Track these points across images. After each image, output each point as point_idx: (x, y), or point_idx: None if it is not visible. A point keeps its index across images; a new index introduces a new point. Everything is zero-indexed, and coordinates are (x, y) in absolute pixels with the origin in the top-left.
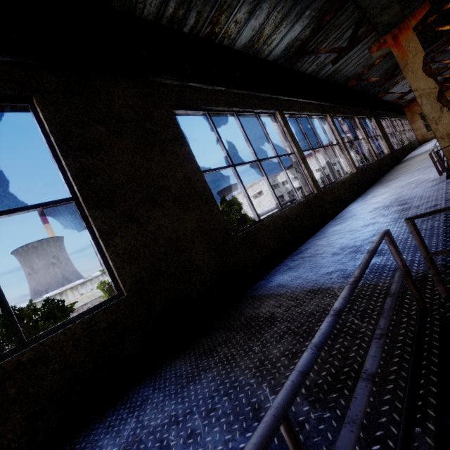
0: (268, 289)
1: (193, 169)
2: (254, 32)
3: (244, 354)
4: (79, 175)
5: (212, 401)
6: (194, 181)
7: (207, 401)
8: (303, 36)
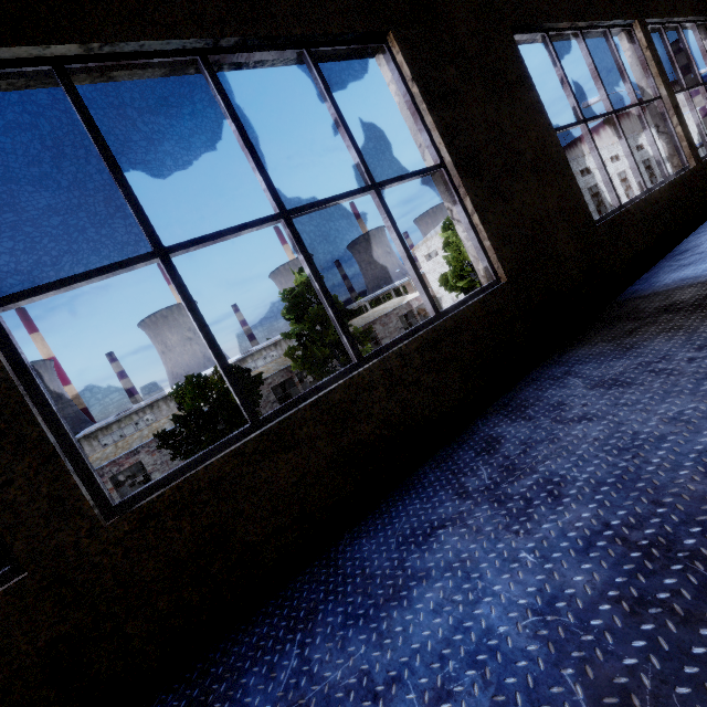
0: (664, 286)
1: (545, 126)
2: None
3: (699, 320)
4: (445, 135)
5: (694, 345)
6: (548, 143)
7: (683, 347)
8: None
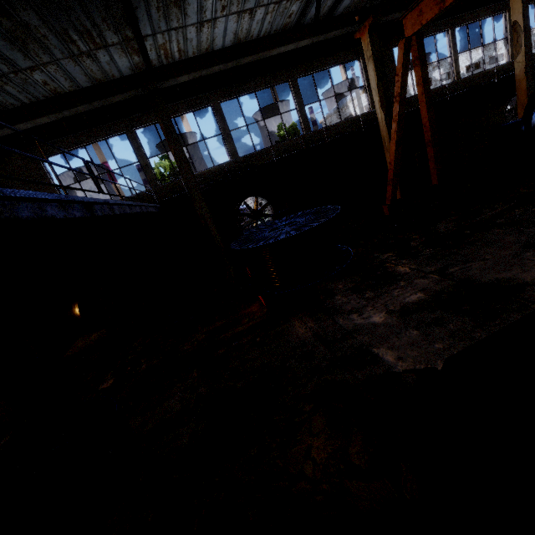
0: None
1: (52, 189)
2: (91, 81)
3: None
4: None
5: None
6: None
7: None
8: (138, 61)
